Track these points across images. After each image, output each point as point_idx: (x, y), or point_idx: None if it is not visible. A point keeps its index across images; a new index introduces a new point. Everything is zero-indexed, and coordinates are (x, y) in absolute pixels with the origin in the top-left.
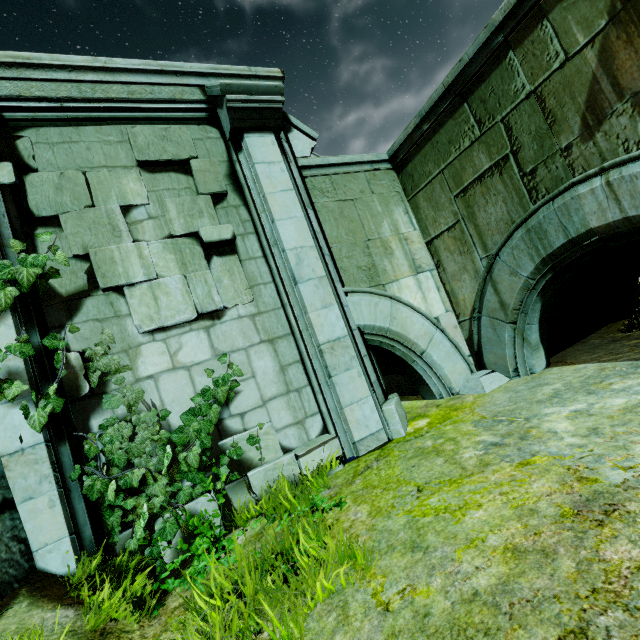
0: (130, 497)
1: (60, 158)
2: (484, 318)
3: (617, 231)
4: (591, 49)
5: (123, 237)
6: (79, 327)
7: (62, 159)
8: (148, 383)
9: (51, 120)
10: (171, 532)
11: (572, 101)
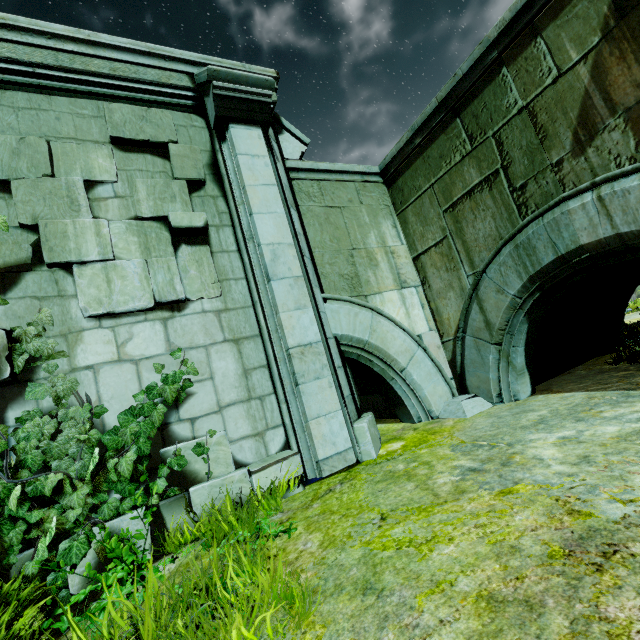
0: (39, 507)
1: (24, 123)
2: (468, 338)
3: (608, 248)
4: (584, 65)
5: (81, 212)
6: (13, 303)
7: (26, 125)
8: (86, 374)
9: (20, 85)
10: (78, 554)
11: (564, 116)
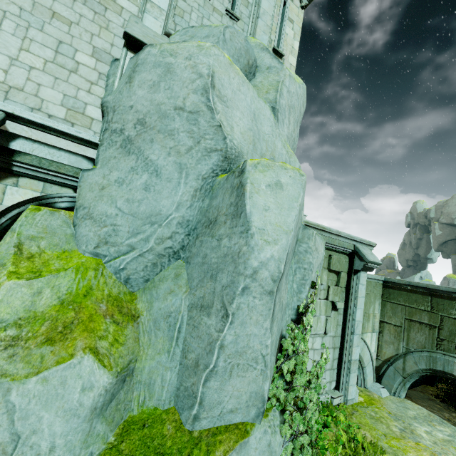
0: None
1: None
2: (392, 367)
3: None
4: None
5: (317, 296)
6: None
7: None
8: None
9: None
10: None
11: None
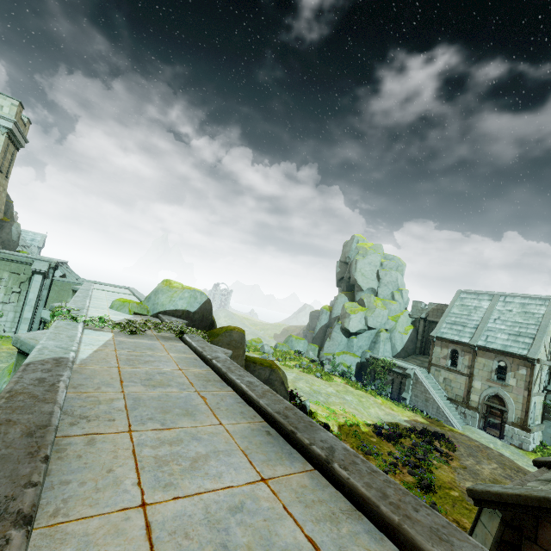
0: None
1: None
2: None
3: None
4: None
5: None
6: None
7: None
8: None
9: None
10: None
11: None
